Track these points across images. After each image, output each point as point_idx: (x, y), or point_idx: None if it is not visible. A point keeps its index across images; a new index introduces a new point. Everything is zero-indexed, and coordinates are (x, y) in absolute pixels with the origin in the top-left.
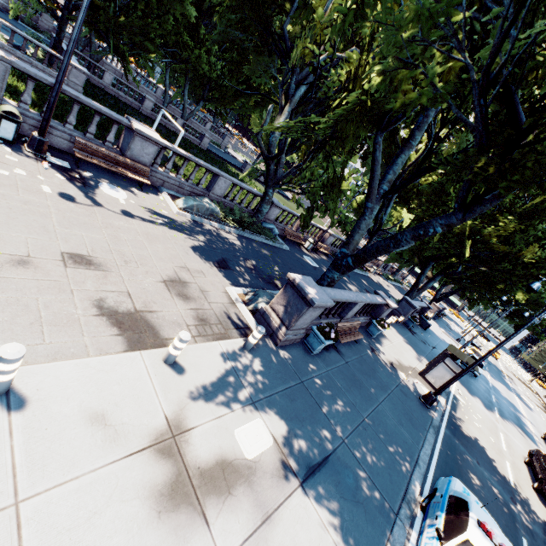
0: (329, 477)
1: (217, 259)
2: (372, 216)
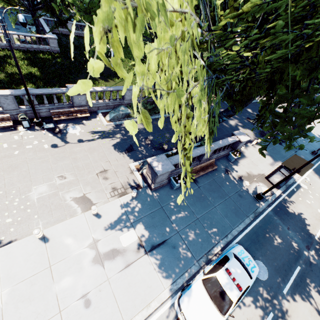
0: (163, 249)
1: (126, 147)
2: None
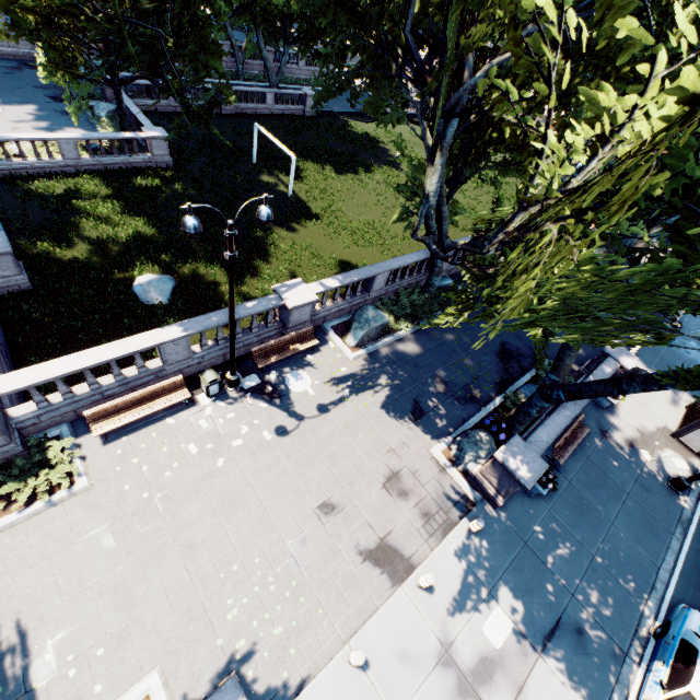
0: (562, 639)
1: (409, 408)
2: None
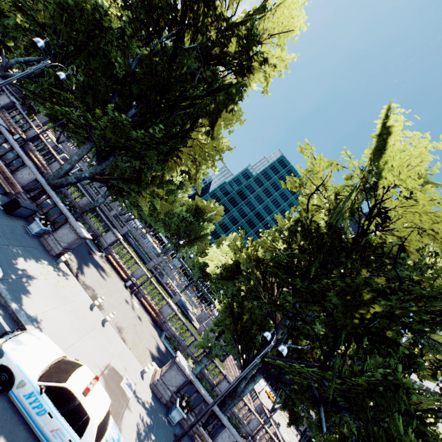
0: None
1: None
2: None
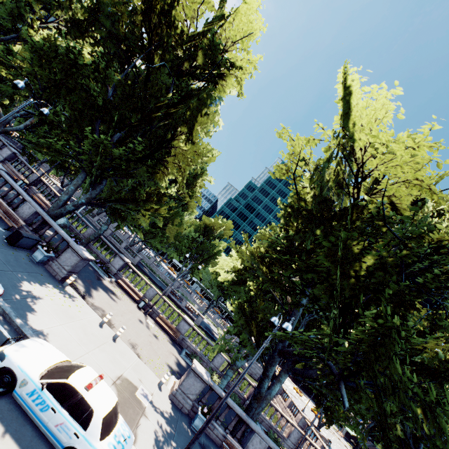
0: None
1: None
2: None
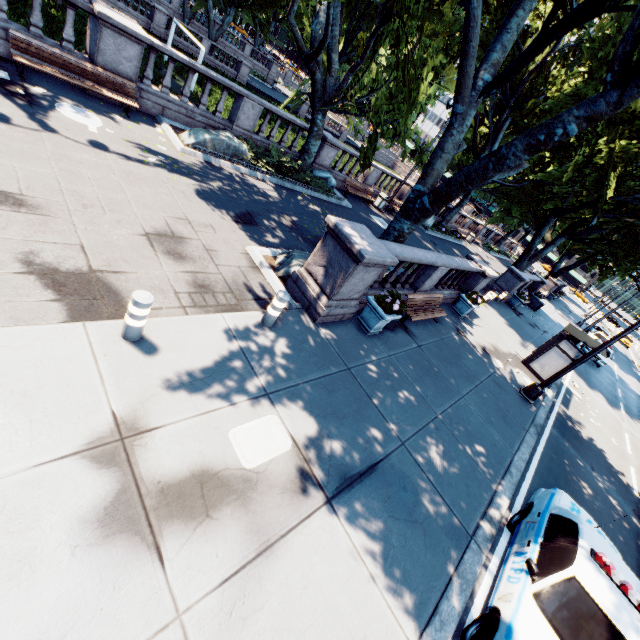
0: (375, 490)
1: (237, 212)
2: (463, 128)
